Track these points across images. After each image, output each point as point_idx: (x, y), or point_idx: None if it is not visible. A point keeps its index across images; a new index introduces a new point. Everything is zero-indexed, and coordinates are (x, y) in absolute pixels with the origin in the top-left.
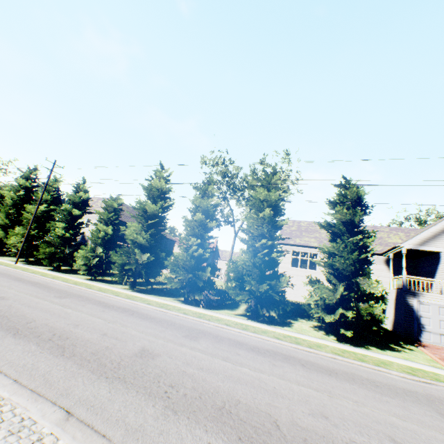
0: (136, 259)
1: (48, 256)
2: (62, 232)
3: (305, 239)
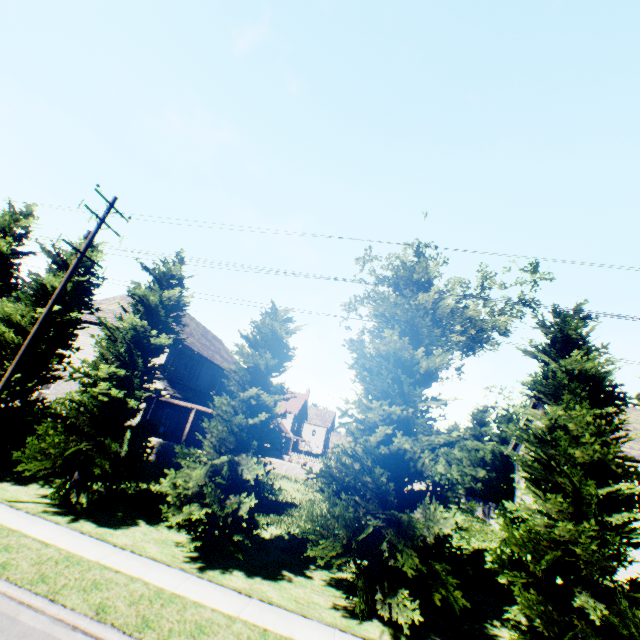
0: (394, 520)
1: (57, 465)
2: (116, 395)
3: (629, 444)
